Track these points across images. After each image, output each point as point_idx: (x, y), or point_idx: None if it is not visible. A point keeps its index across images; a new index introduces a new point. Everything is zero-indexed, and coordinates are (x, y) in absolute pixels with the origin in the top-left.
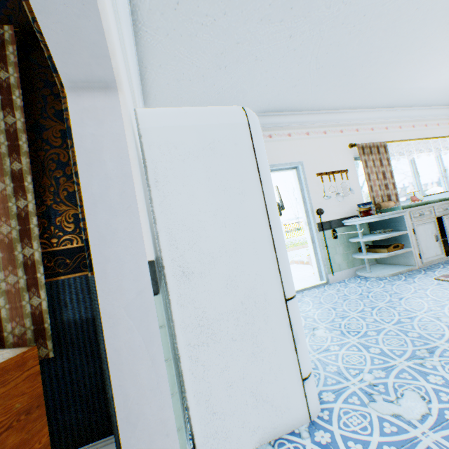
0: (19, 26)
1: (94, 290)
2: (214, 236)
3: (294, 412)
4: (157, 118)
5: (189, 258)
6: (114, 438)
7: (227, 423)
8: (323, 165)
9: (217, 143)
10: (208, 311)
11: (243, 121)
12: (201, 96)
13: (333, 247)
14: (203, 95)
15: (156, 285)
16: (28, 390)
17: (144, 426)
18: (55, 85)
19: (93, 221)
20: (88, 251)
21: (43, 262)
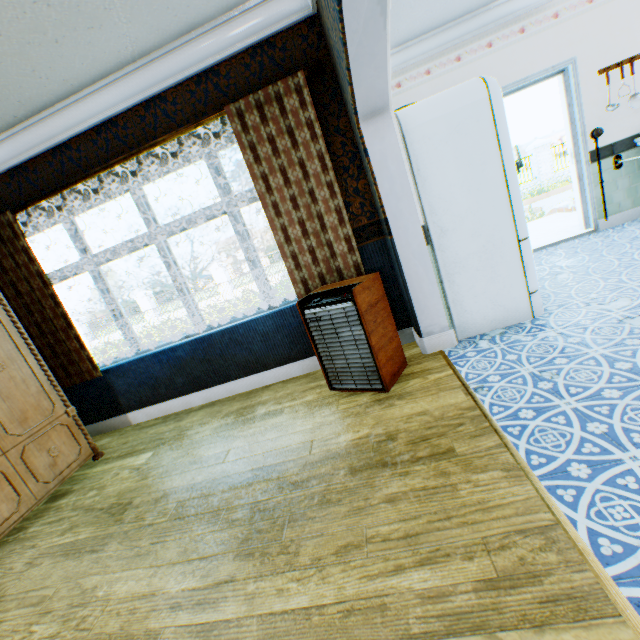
0: (306, 70)
1: (394, 246)
2: (461, 203)
3: (520, 313)
4: (413, 119)
5: (444, 221)
6: (402, 331)
7: (473, 317)
8: (613, 51)
9: (461, 126)
10: (459, 254)
11: (484, 96)
12: (422, 17)
13: (612, 182)
14: (424, 15)
15: (427, 240)
16: (381, 289)
17: (427, 312)
18: (329, 107)
19: (388, 207)
20: (388, 225)
21: (353, 236)
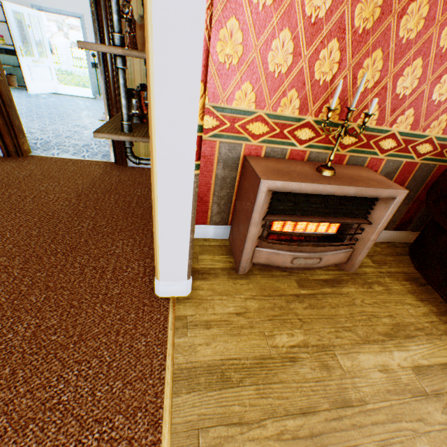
0: None
1: None
2: None
3: None
4: None
5: None
6: None
7: None
8: None
9: None
10: None
11: None
12: None
13: None
14: None
15: None
16: None
17: None
18: None
19: None
20: None
21: None
